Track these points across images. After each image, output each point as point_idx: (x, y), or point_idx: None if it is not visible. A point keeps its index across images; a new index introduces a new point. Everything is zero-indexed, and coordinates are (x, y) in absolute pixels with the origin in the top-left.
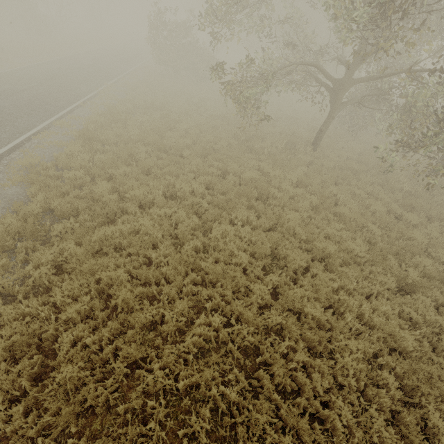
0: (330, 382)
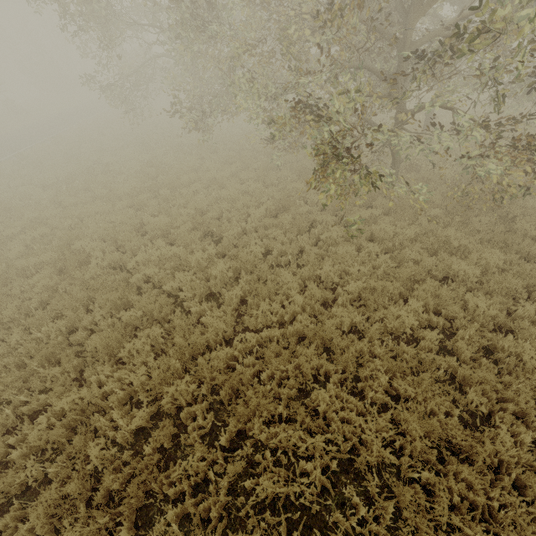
0: (25, 247)
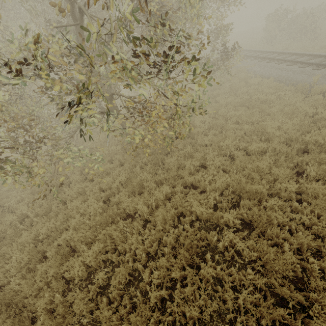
0: None
